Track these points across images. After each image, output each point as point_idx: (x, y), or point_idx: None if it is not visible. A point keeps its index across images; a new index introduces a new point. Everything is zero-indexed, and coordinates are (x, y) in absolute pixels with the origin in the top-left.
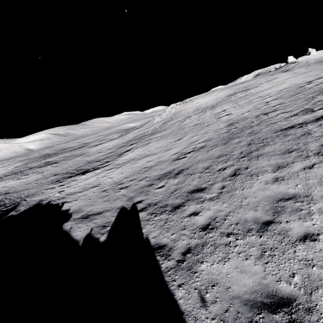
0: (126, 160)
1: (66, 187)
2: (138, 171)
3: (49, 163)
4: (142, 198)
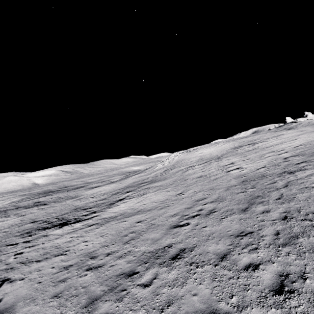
0: (114, 214)
1: (29, 246)
2: (121, 237)
3: (38, 203)
4: (110, 308)
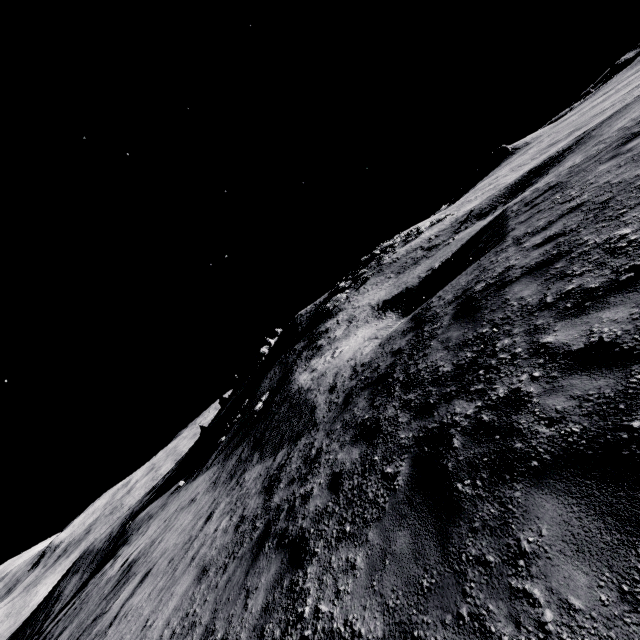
0: None
1: None
2: None
3: None
4: None
